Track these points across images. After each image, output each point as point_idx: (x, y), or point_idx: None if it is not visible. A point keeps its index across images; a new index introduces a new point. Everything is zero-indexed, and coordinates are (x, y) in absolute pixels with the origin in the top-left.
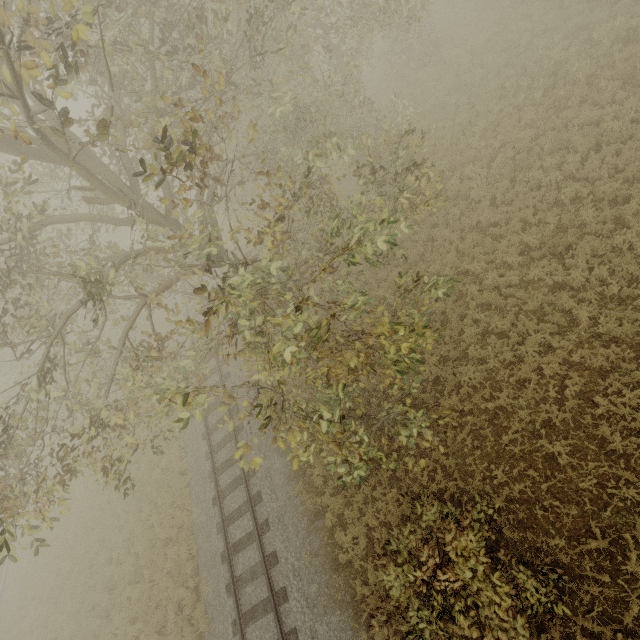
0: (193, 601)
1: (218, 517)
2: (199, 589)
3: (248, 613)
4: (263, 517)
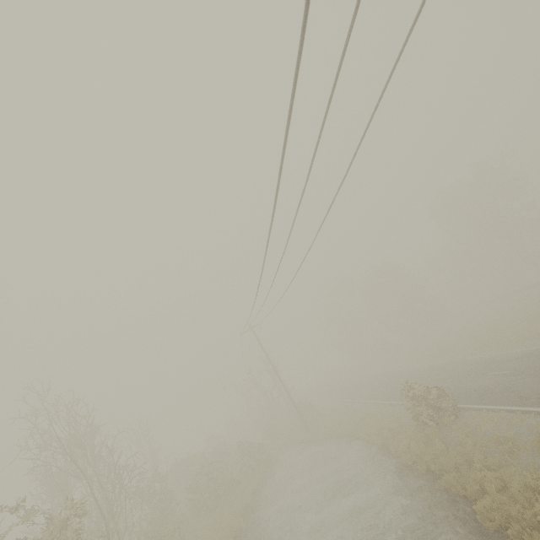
0: None
1: None
2: None
3: None
4: None
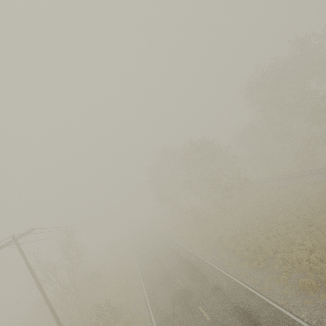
0: None
1: None
2: None
3: None
4: None
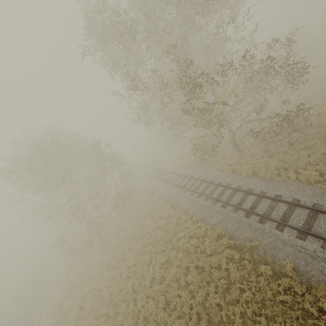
0: (237, 253)
1: (230, 209)
2: (237, 245)
3: (282, 218)
4: (258, 192)
